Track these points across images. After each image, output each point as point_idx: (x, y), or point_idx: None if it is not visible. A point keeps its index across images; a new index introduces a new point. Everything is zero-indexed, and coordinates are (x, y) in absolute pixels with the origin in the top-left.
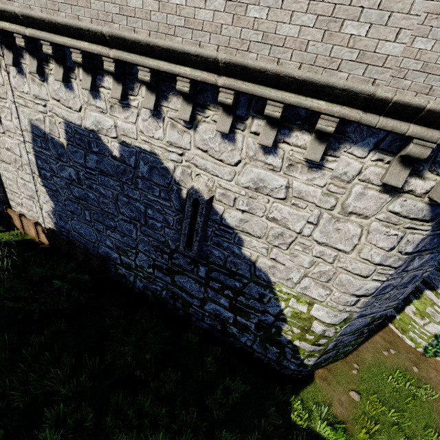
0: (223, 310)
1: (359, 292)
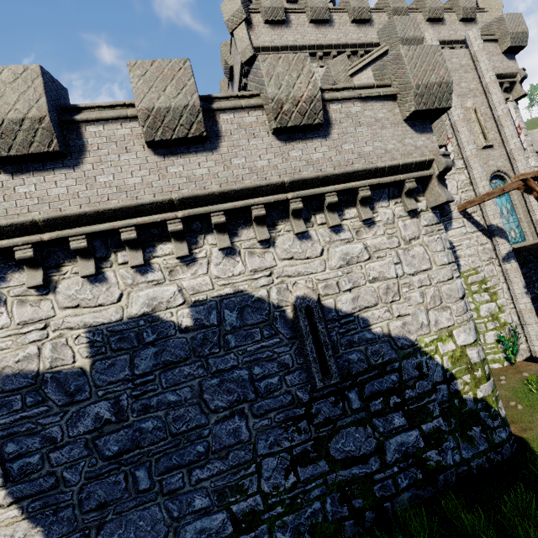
0: (405, 435)
1: (460, 294)
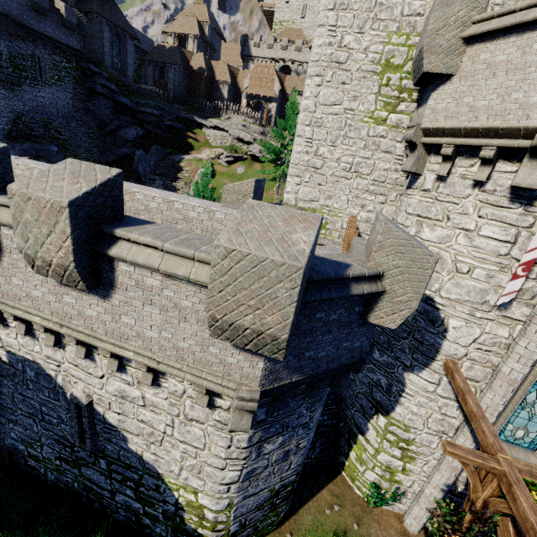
0: (132, 501)
1: (226, 481)
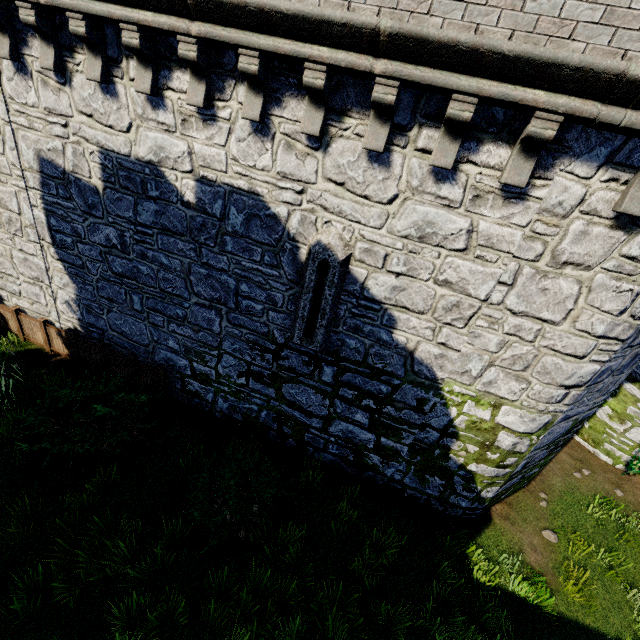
0: (359, 430)
1: (570, 381)
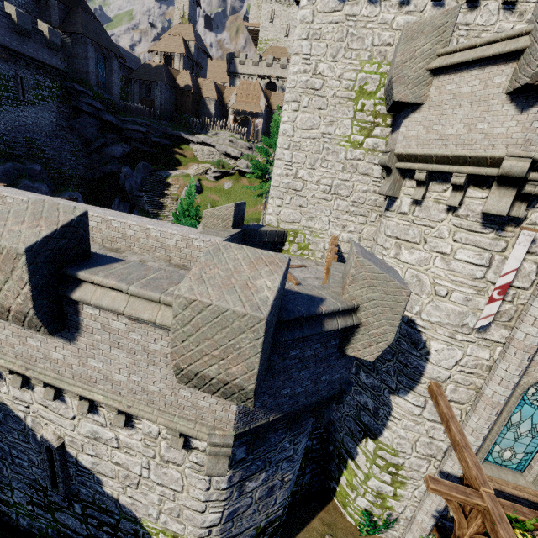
0: None
1: (207, 524)
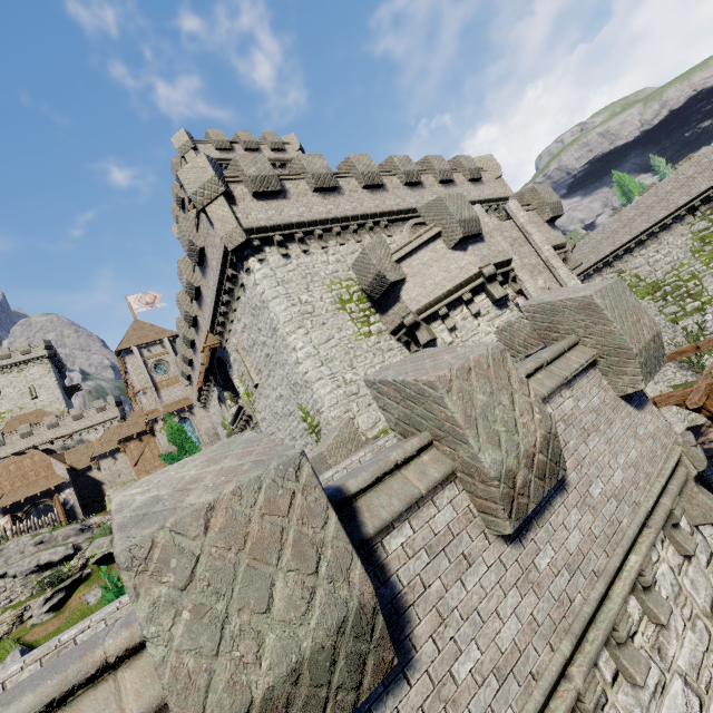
0: None
1: None
